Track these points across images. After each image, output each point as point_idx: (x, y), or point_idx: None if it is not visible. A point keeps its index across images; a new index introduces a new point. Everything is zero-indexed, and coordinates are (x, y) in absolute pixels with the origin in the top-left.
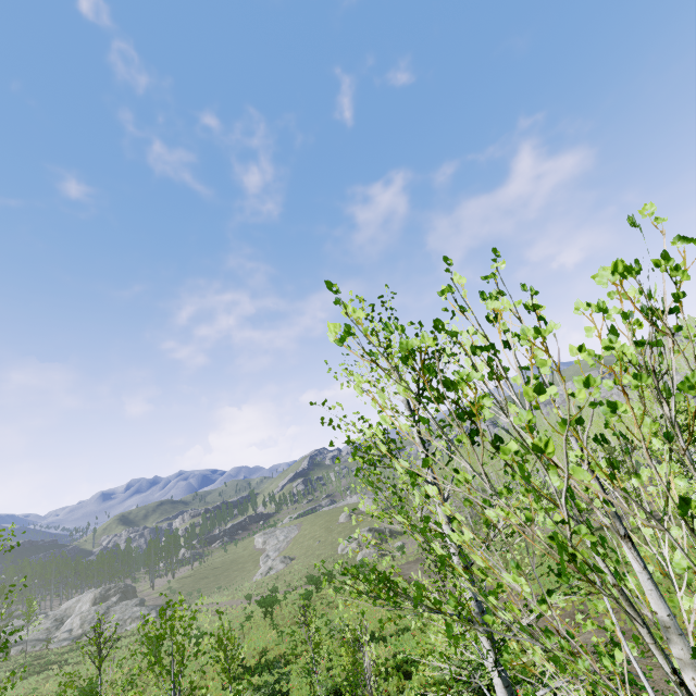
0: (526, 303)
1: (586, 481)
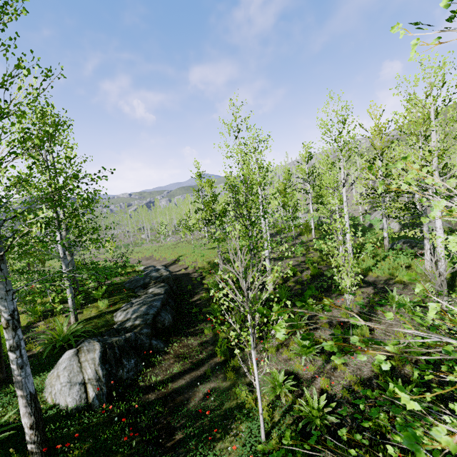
0: (41, 109)
1: (37, 132)
